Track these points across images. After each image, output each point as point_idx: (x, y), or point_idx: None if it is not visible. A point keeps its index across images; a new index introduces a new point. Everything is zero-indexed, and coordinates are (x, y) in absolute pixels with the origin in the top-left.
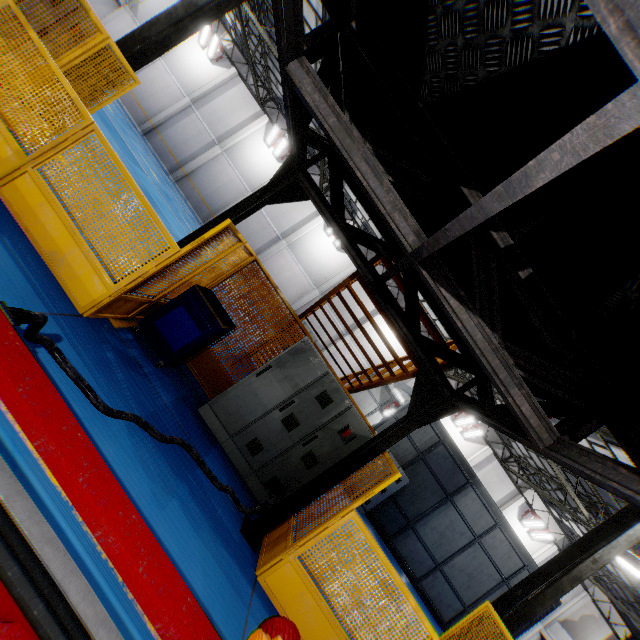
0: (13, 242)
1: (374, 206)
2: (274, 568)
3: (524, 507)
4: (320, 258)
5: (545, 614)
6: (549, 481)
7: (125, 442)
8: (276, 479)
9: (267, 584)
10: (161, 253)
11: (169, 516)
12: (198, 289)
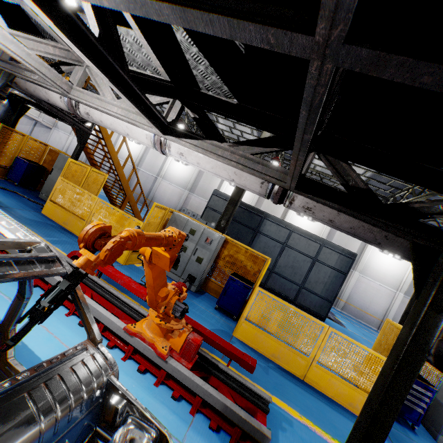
0: None
1: None
2: (45, 207)
3: None
4: (180, 174)
5: (351, 266)
6: None
7: None
8: None
9: (45, 213)
10: None
11: None
12: (19, 156)
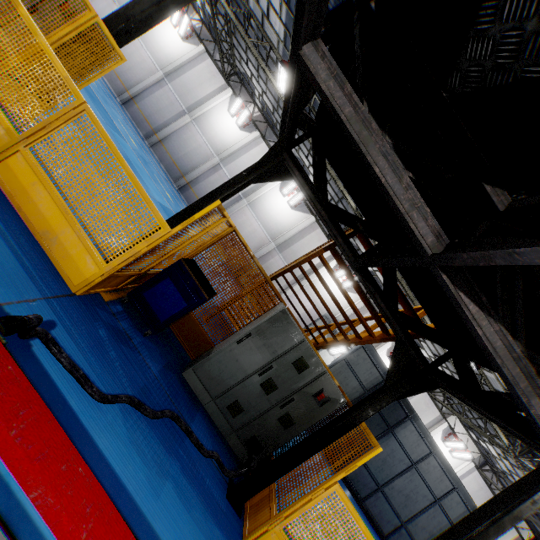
0: (6, 224)
1: (390, 203)
2: (260, 537)
3: (447, 430)
4: (276, 215)
5: None
6: (471, 410)
7: (120, 429)
8: (255, 439)
9: None
10: (152, 233)
11: (164, 503)
12: (184, 262)
